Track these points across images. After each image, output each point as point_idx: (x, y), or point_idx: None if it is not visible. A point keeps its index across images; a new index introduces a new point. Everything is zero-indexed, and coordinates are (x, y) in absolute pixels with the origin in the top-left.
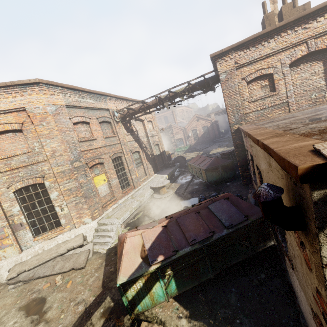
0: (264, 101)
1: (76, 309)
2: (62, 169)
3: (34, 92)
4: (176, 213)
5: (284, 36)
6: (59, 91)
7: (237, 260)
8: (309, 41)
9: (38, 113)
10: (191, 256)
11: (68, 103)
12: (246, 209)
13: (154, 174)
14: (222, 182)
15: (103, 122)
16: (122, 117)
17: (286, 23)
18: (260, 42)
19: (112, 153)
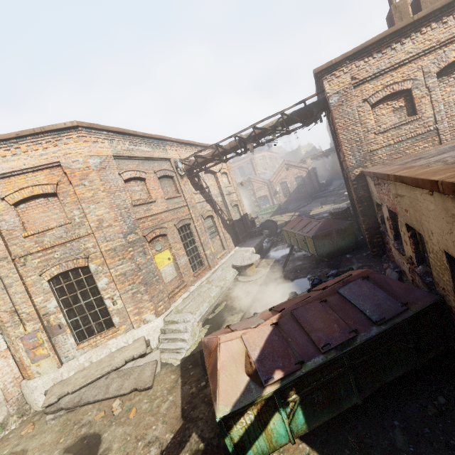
0: (399, 130)
1: (148, 453)
2: (112, 245)
3: (71, 140)
4: (285, 303)
5: (427, 31)
6: (104, 136)
7: (395, 374)
8: None
9: (78, 168)
10: (325, 370)
11: (116, 153)
12: (401, 293)
13: (235, 248)
14: (339, 253)
15: (163, 177)
16: (188, 169)
17: (429, 13)
18: (390, 45)
19: (177, 219)
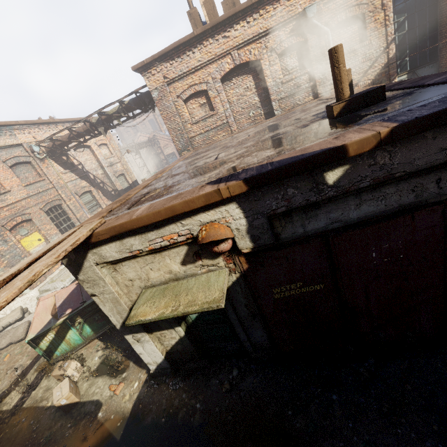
0: (206, 122)
1: (13, 374)
2: None
3: None
4: None
5: (207, 45)
6: None
7: None
8: (232, 52)
9: None
10: None
11: None
12: None
13: None
14: None
15: (18, 164)
16: (49, 150)
17: (204, 31)
18: (185, 52)
19: (44, 203)
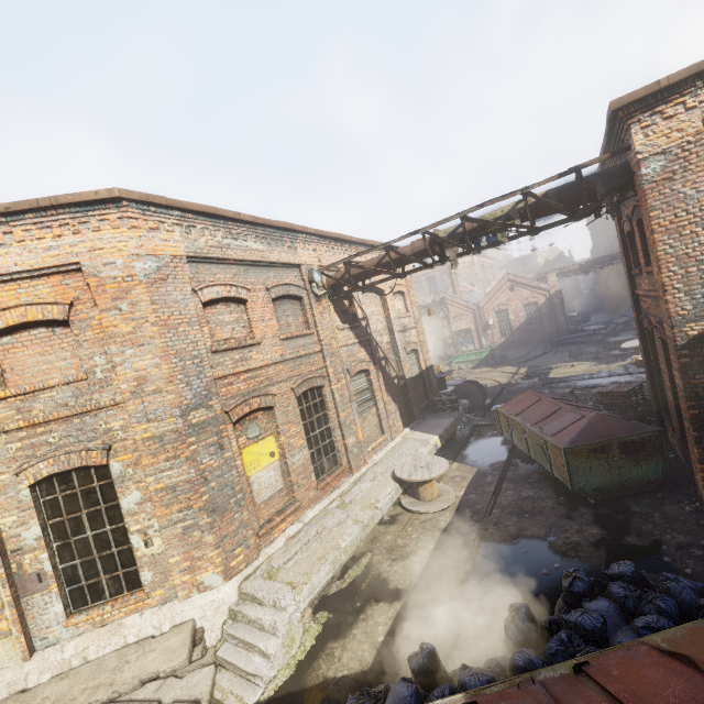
0: None
1: None
2: (156, 429)
3: (107, 224)
4: None
5: None
6: (174, 220)
7: None
8: None
9: (112, 277)
10: None
11: (195, 252)
12: None
13: (403, 431)
14: (621, 492)
15: (284, 297)
16: (333, 284)
17: None
18: None
19: (299, 377)
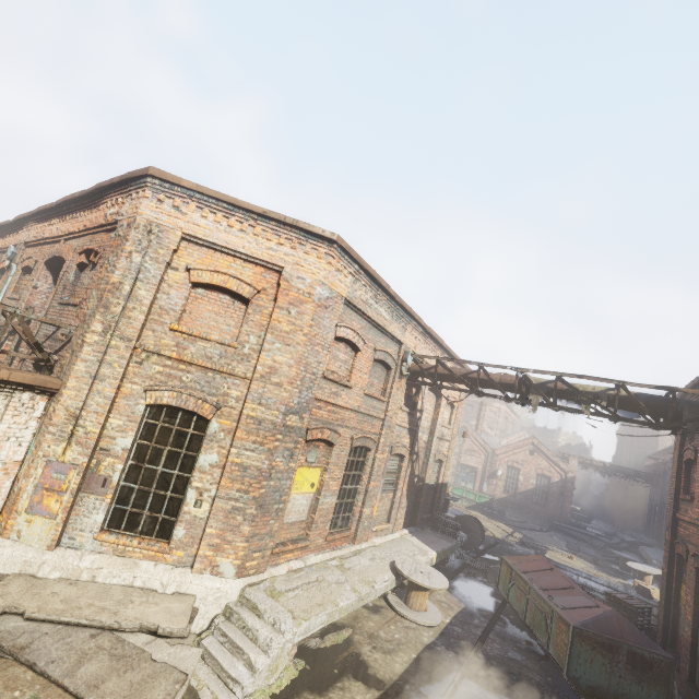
0: None
1: None
2: (261, 413)
3: (315, 252)
4: None
5: None
6: (352, 270)
7: None
8: None
9: (297, 288)
10: None
11: (351, 298)
12: None
13: (403, 529)
14: None
15: (380, 362)
16: (415, 370)
17: None
18: None
19: (360, 432)
